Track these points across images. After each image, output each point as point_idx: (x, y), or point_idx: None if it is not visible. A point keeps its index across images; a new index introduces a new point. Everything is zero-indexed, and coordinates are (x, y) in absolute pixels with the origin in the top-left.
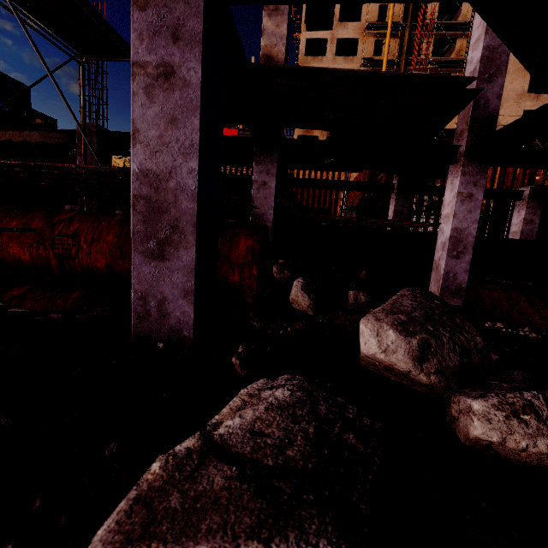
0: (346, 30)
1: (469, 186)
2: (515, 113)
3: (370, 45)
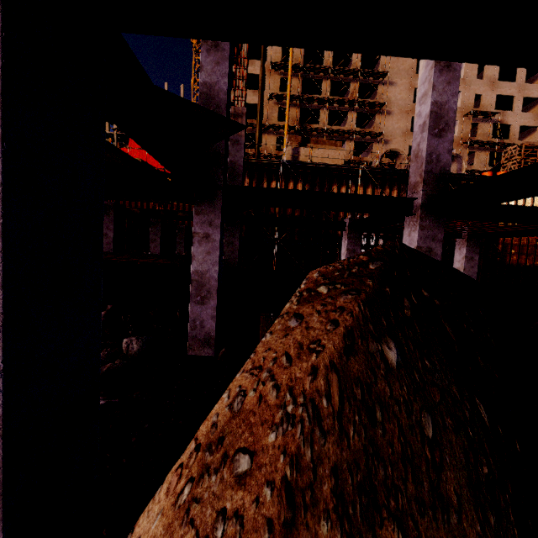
0: (253, 66)
1: (205, 225)
2: (403, 148)
3: (276, 82)
